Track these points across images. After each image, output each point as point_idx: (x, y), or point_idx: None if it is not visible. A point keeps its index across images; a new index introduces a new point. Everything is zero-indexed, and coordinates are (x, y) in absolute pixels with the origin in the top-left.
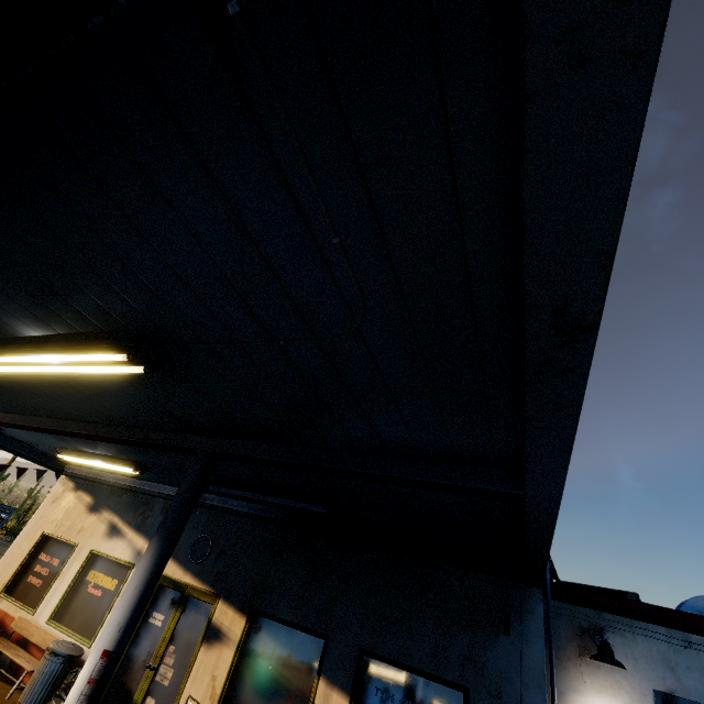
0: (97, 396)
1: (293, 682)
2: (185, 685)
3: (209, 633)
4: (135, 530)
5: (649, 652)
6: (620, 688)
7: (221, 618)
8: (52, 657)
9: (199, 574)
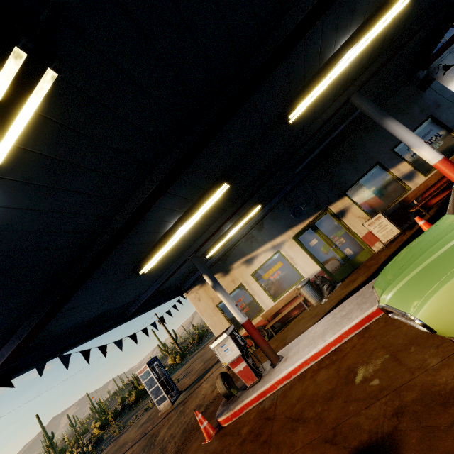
0: (311, 109)
1: (382, 183)
2: (353, 231)
3: (339, 216)
4: (259, 248)
5: (449, 61)
6: (451, 77)
7: (337, 208)
8: (306, 285)
9: (309, 215)
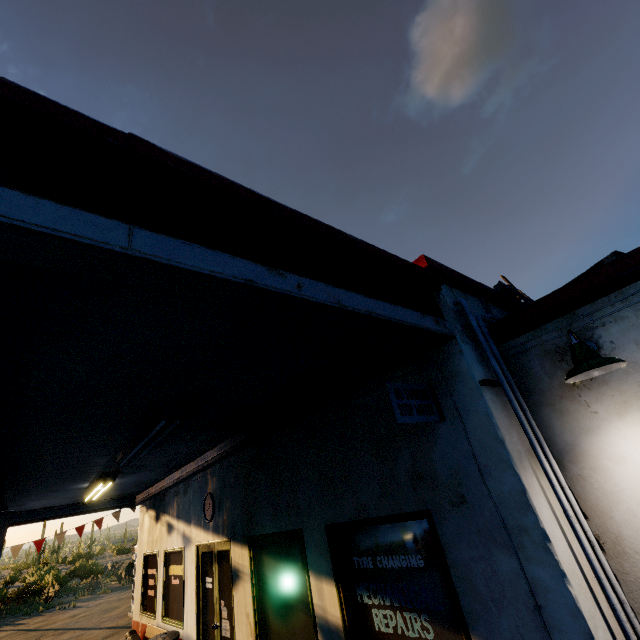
0: None
1: (295, 590)
2: (235, 632)
3: (233, 576)
4: (177, 519)
5: None
6: None
7: (236, 559)
8: None
9: (214, 530)
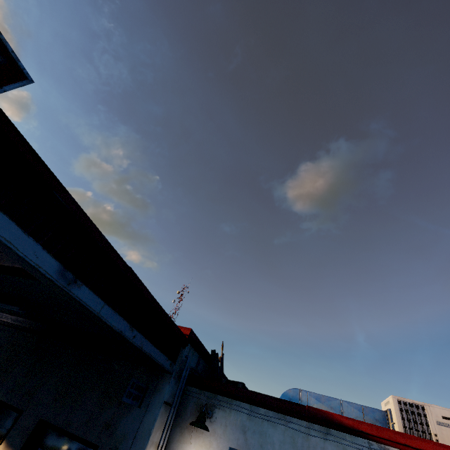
0: None
1: None
2: None
3: None
4: None
5: (235, 421)
6: (211, 446)
7: None
8: None
9: None
